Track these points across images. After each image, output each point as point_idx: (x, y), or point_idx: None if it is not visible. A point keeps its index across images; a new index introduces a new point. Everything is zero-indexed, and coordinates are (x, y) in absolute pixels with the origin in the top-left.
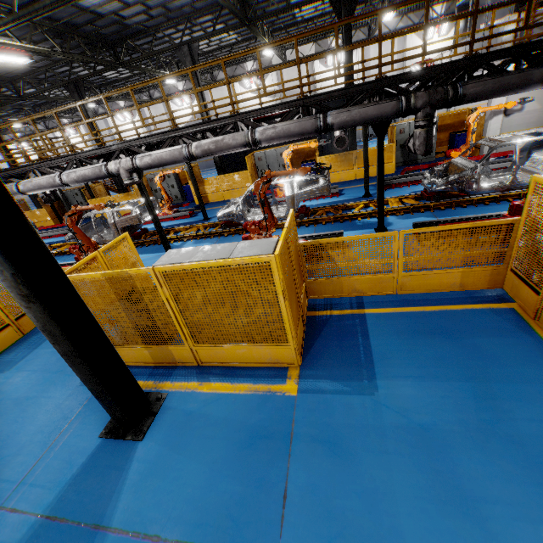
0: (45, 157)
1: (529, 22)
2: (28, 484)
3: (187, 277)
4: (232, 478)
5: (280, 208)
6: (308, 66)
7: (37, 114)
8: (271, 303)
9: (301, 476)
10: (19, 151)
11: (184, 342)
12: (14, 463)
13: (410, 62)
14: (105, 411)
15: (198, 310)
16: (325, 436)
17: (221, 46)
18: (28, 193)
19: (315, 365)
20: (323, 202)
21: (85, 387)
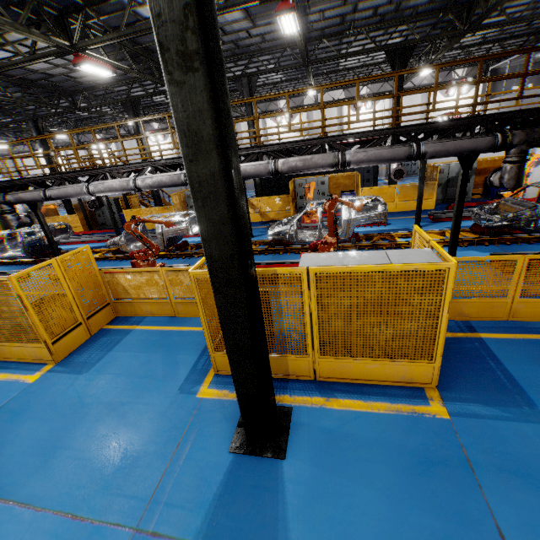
0: (99, 164)
1: None
2: (161, 502)
3: (342, 281)
4: (421, 509)
5: None
6: (337, 109)
7: (124, 121)
8: (429, 314)
9: (508, 511)
10: (75, 156)
11: (309, 352)
12: (134, 477)
13: (432, 113)
14: (224, 423)
15: (339, 318)
16: (511, 466)
17: (265, 83)
18: (95, 195)
19: (454, 387)
20: (372, 229)
21: (187, 395)
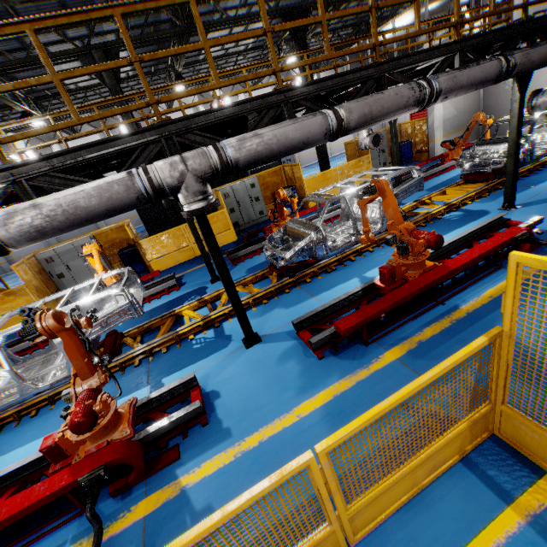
0: None
1: (491, 28)
2: None
3: None
4: None
5: (338, 228)
6: None
7: None
8: None
9: None
10: None
11: None
12: None
13: None
14: None
15: None
16: None
17: None
18: None
19: None
20: None
21: None
